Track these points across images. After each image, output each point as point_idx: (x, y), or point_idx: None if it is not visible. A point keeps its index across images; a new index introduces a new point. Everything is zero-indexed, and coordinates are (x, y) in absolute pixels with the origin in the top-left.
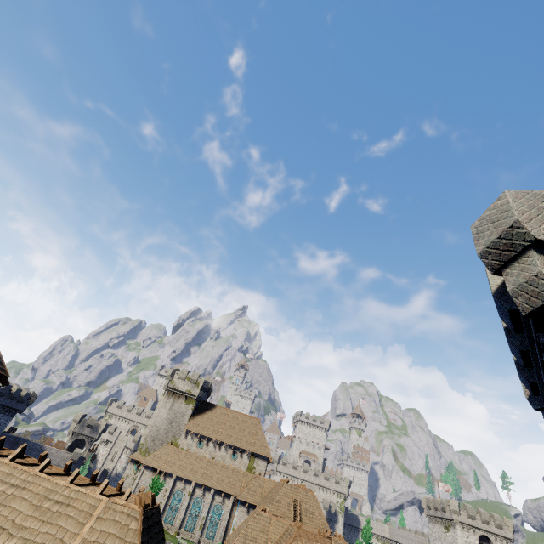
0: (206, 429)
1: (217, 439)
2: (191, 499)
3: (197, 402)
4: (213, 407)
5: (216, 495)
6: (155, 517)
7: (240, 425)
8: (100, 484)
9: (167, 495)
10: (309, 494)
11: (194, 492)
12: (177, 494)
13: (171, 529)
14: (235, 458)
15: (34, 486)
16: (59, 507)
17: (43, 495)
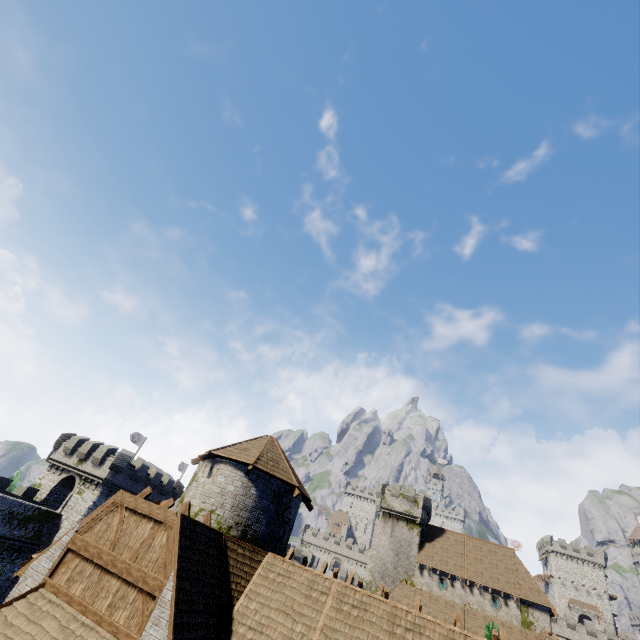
0: (445, 563)
1: (464, 578)
2: None
3: (421, 526)
4: (442, 532)
5: None
6: None
7: (487, 557)
8: None
9: None
10: None
11: None
12: None
13: None
14: (497, 606)
15: (428, 631)
16: None
17: None
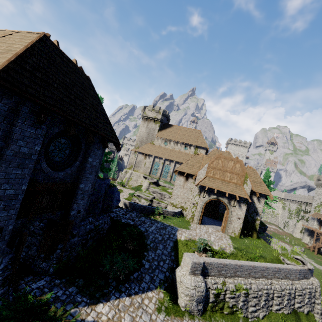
0: (168, 136)
1: (174, 140)
2: (163, 165)
3: (161, 123)
4: (171, 126)
5: (176, 164)
6: (80, 73)
7: (188, 134)
8: None
9: (151, 164)
10: (231, 154)
11: (164, 163)
12: (156, 163)
13: (155, 177)
14: (186, 149)
15: None
16: None
17: None
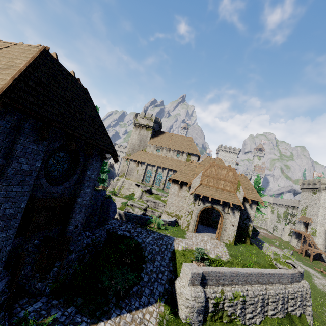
0: (160, 143)
1: (167, 147)
2: (156, 173)
3: (153, 130)
4: (163, 133)
5: (169, 171)
6: (78, 85)
7: (180, 141)
8: None
9: (144, 171)
10: (223, 161)
11: (157, 170)
12: (148, 171)
13: (148, 185)
14: (178, 156)
15: None
16: None
17: None
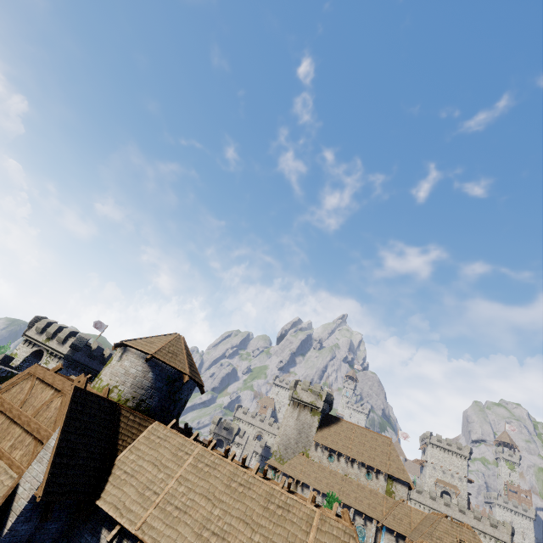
0: (335, 443)
1: (347, 455)
2: None
3: (322, 414)
4: (338, 421)
5: (356, 515)
6: None
7: (369, 442)
8: (294, 492)
9: None
10: (478, 537)
11: None
12: None
13: None
14: (369, 478)
15: (256, 487)
16: (282, 512)
17: (266, 498)
